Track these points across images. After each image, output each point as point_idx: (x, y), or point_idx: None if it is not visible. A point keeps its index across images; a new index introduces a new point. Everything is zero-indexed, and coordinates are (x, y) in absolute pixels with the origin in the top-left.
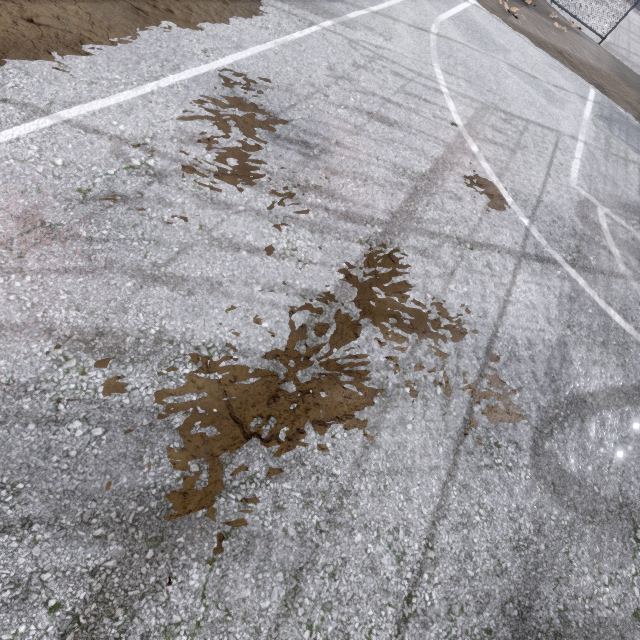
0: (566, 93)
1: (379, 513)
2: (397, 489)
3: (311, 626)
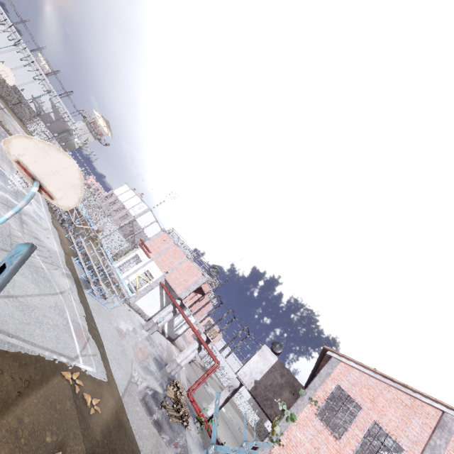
0: (5, 293)
1: (2, 180)
2: (1, 180)
3: (2, 177)
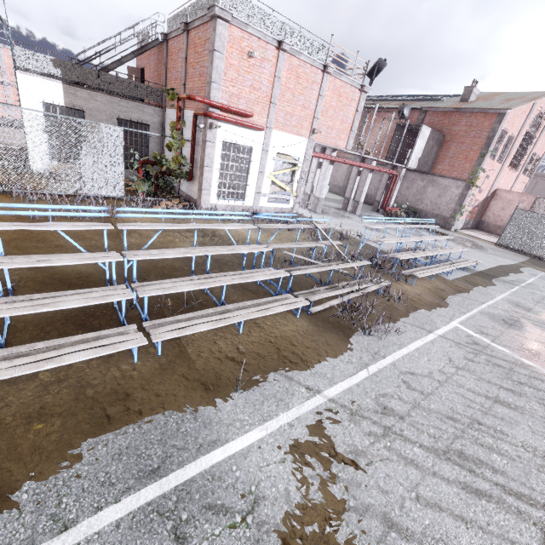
0: None
1: None
2: None
3: None
